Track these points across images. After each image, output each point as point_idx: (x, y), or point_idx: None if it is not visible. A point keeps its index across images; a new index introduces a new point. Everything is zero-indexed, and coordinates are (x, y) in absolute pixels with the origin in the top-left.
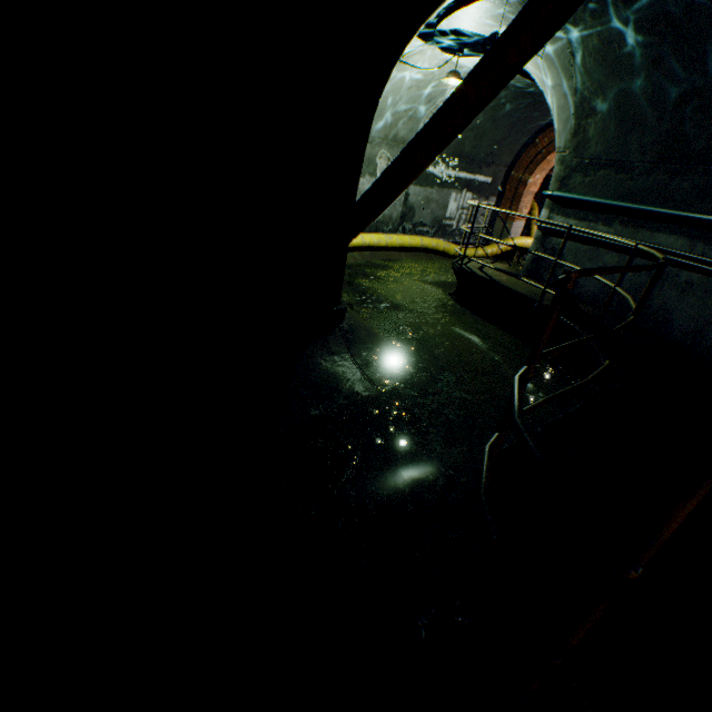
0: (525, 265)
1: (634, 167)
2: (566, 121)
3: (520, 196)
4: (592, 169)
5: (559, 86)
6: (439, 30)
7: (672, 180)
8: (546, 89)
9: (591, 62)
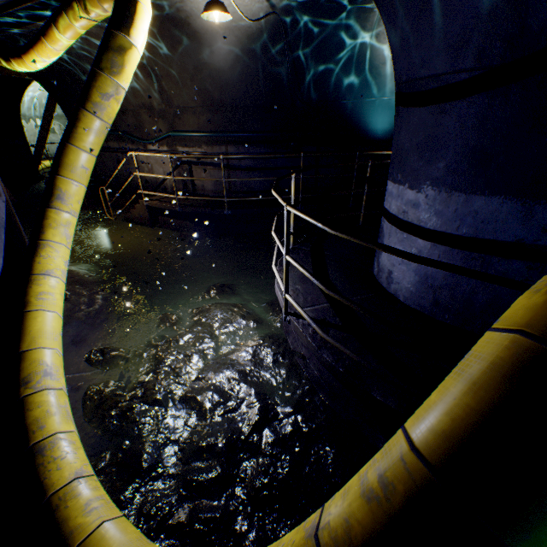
0: None
1: None
2: None
3: None
4: None
5: None
6: None
7: None
8: None
9: None
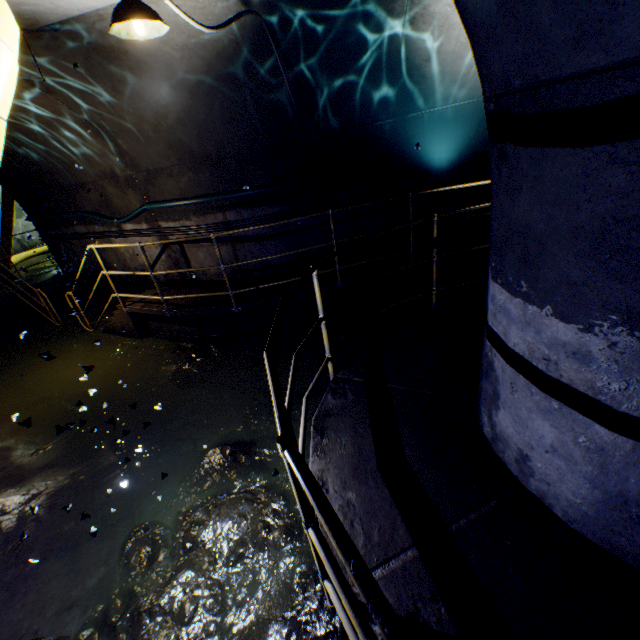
0: None
1: None
2: None
3: None
4: None
5: None
6: None
7: None
8: None
9: None
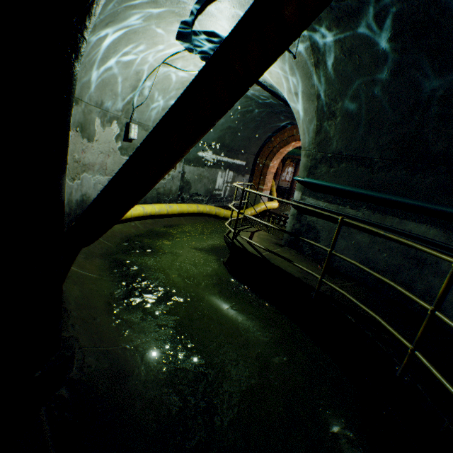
0: (286, 236)
1: (374, 162)
2: (310, 122)
3: (265, 174)
4: (335, 161)
5: (302, 92)
6: (196, 31)
7: (413, 175)
8: (291, 95)
9: (332, 72)
